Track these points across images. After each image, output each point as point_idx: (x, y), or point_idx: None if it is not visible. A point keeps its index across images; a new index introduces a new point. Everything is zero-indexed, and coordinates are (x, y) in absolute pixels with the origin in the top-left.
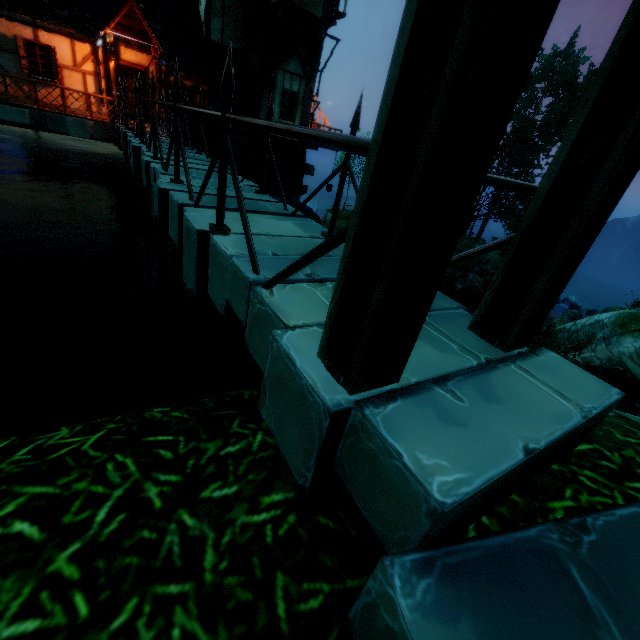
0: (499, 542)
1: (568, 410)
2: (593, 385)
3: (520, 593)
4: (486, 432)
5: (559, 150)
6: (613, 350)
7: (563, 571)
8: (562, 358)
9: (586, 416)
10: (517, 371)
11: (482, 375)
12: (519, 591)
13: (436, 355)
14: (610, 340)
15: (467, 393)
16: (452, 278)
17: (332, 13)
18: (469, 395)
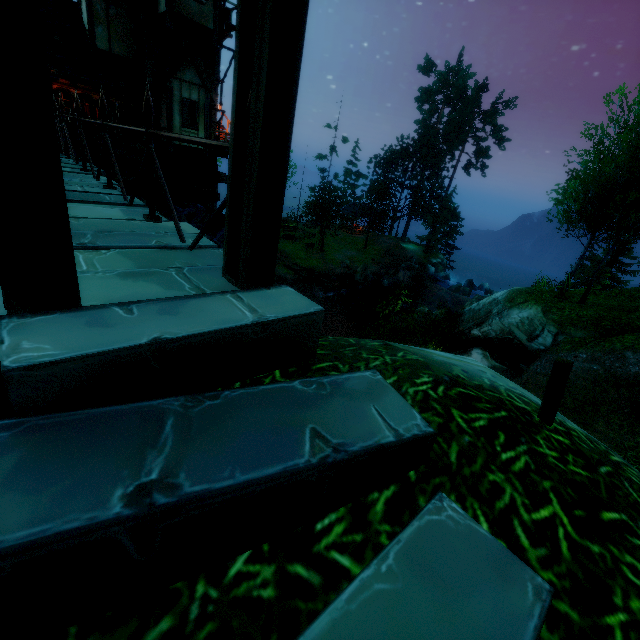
0: (113, 409)
1: (244, 318)
2: (299, 305)
3: (96, 435)
4: (127, 330)
5: (232, 111)
6: (504, 322)
7: (159, 421)
8: (294, 291)
9: (258, 321)
10: (228, 298)
11: (183, 300)
12: (96, 434)
13: (156, 291)
14: (502, 314)
15: (146, 310)
16: (381, 275)
17: (223, 25)
18: (146, 311)
